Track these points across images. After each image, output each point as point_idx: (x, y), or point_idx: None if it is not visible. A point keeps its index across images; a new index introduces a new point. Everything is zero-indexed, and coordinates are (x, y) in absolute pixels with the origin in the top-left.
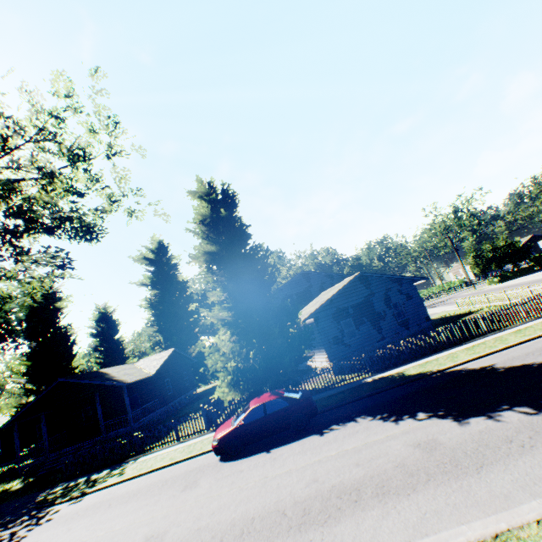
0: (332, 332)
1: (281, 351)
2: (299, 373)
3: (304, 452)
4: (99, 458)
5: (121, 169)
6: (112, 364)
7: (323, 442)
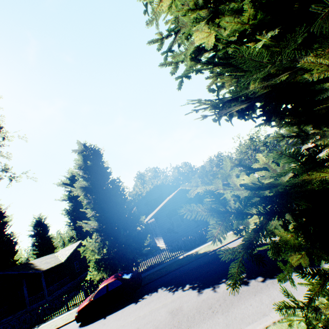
0: (166, 225)
1: (129, 243)
2: (143, 255)
3: (120, 318)
4: (16, 328)
5: (5, 154)
6: (44, 253)
7: (133, 309)
